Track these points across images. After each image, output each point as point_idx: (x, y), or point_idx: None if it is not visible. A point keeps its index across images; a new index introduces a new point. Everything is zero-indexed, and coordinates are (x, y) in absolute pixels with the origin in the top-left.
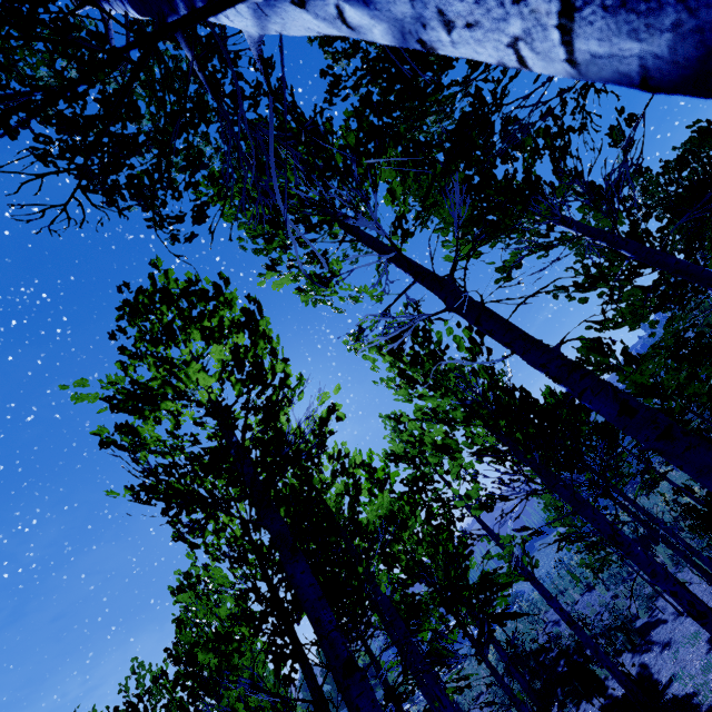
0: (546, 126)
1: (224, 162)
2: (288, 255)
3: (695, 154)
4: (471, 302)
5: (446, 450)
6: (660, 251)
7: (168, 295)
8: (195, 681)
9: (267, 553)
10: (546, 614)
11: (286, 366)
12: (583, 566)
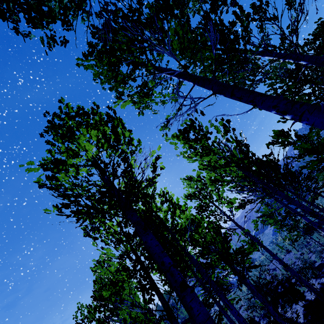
0: (253, 3)
1: (83, 18)
2: (127, 89)
3: (320, 35)
4: (227, 85)
5: (217, 181)
6: (323, 56)
7: (69, 116)
8: (104, 308)
9: (132, 237)
10: (268, 266)
11: (130, 134)
12: (284, 242)
